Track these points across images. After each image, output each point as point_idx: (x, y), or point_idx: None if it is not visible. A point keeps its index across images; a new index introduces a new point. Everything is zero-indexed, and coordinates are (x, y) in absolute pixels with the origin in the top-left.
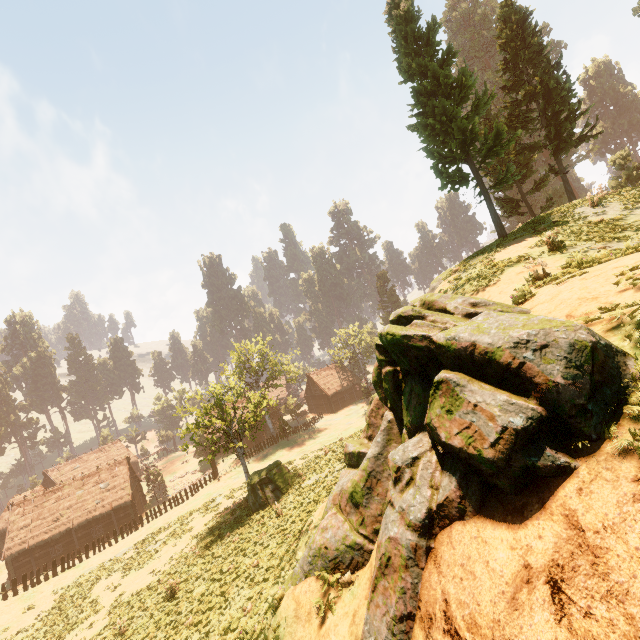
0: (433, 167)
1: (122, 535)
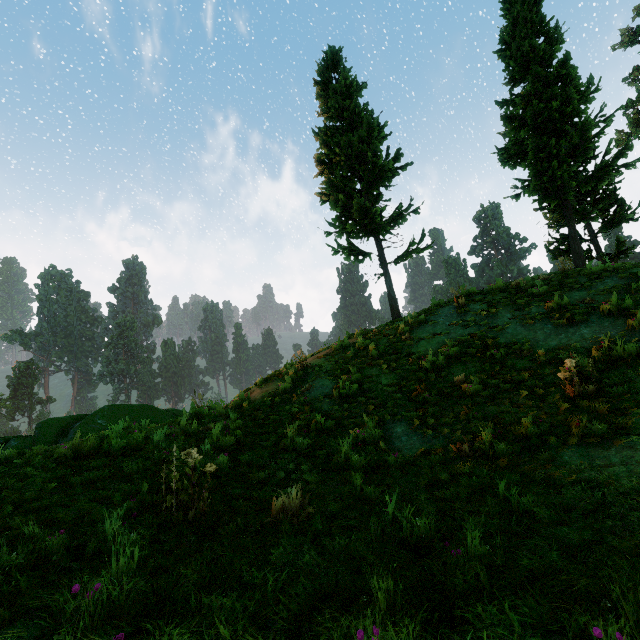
0: (340, 236)
1: None
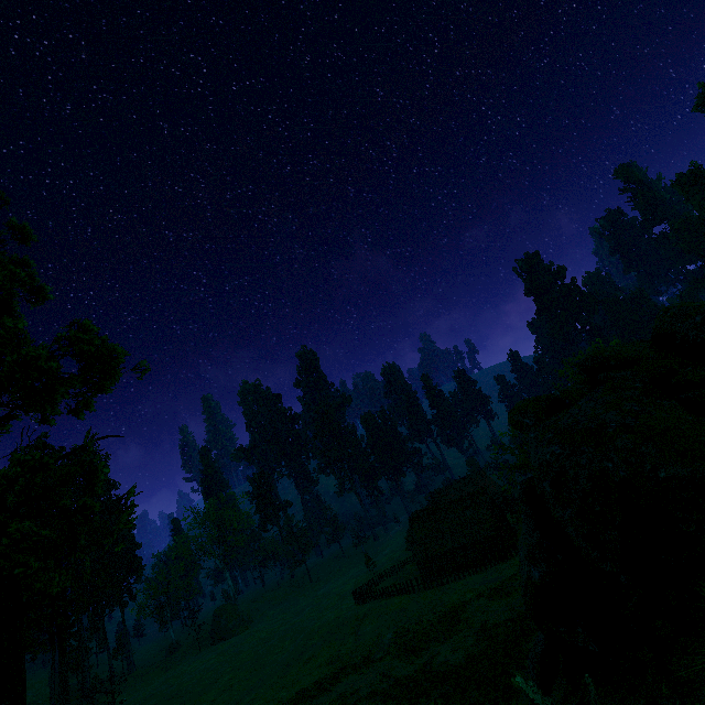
0: None
1: (489, 563)
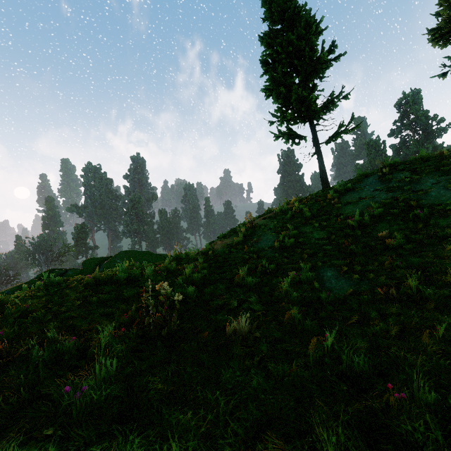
0: (280, 124)
1: None
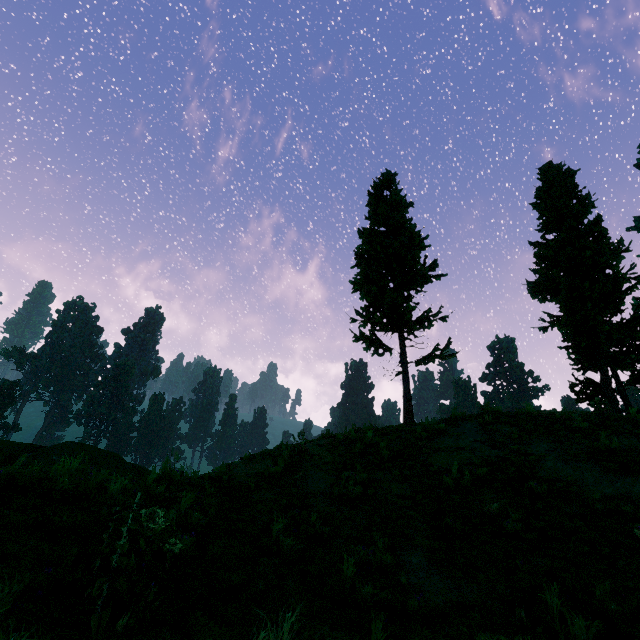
0: (364, 325)
1: None
